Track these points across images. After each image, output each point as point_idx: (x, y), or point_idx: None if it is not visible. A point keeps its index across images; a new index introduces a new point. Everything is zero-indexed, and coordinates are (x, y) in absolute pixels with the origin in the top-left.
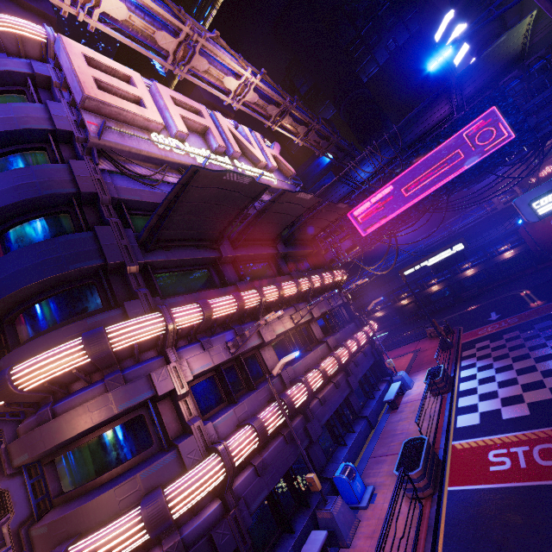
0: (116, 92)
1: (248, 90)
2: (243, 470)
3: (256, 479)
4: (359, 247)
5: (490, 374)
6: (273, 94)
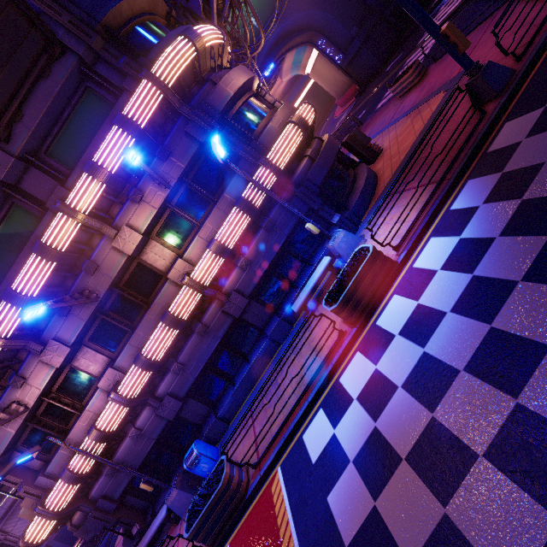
0: None
1: None
2: (99, 477)
3: (112, 479)
4: None
5: (443, 303)
6: None
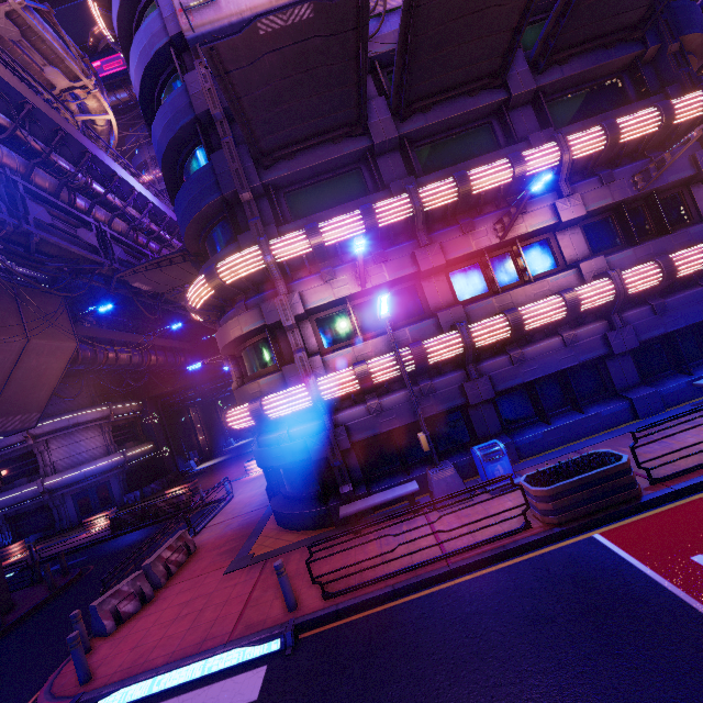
0: None
1: None
2: (356, 405)
3: (367, 417)
4: None
5: None
6: None
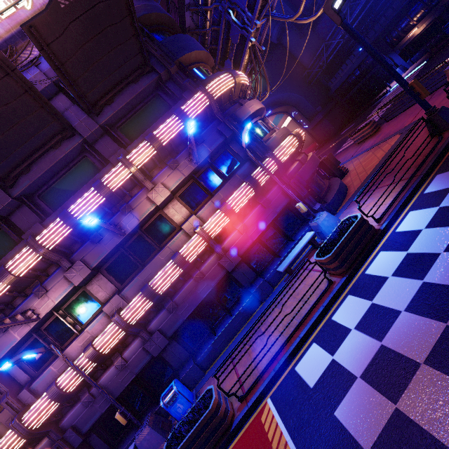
0: None
1: None
2: (75, 404)
3: (87, 409)
4: None
5: (434, 247)
6: None
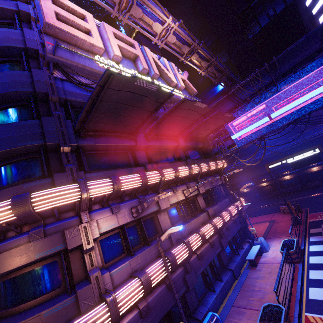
0: (72, 24)
1: (169, 34)
2: (130, 312)
3: (139, 321)
4: (237, 146)
5: None
6: (186, 37)
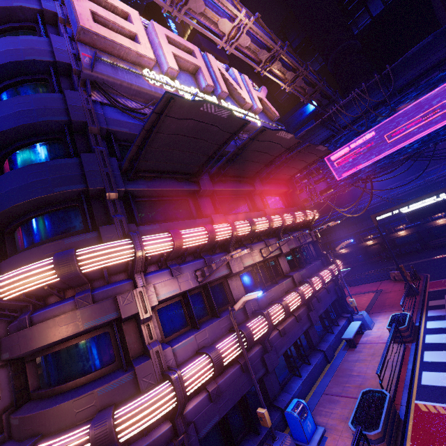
0: (113, 27)
1: (241, 34)
2: (197, 394)
3: (209, 405)
4: (333, 190)
5: None
6: (265, 38)
